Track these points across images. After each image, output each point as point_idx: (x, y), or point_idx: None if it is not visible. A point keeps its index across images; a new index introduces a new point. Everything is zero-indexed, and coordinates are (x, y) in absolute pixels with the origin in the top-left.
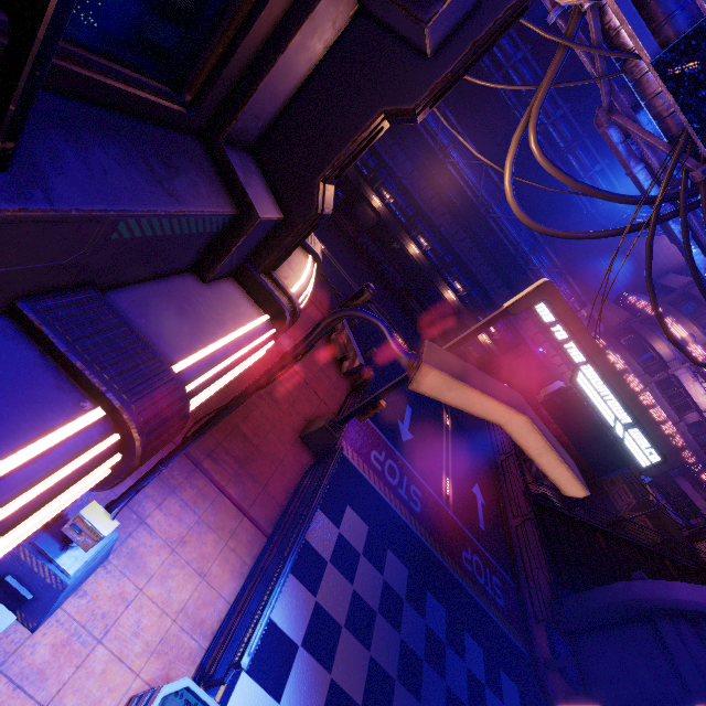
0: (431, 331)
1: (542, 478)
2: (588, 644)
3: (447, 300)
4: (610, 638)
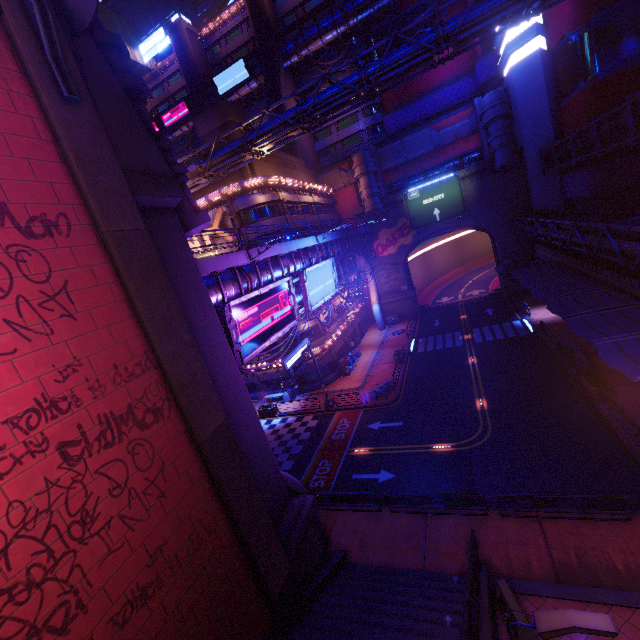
0: (633, 409)
1: None
2: None
3: None
4: None
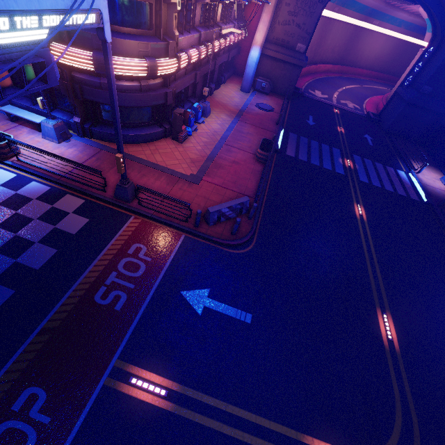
0: None
1: None
2: None
3: None
4: None
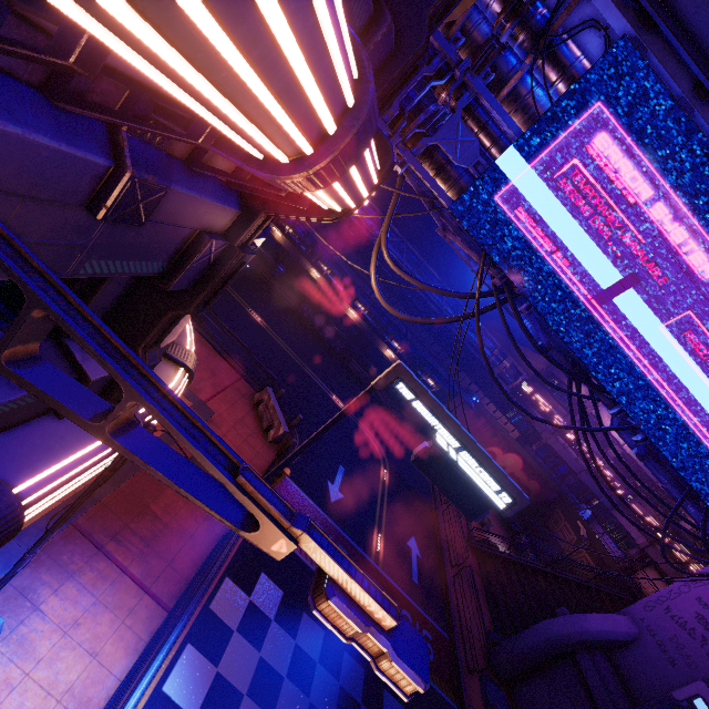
0: None
1: (487, 523)
2: (524, 691)
3: (387, 358)
4: (542, 680)
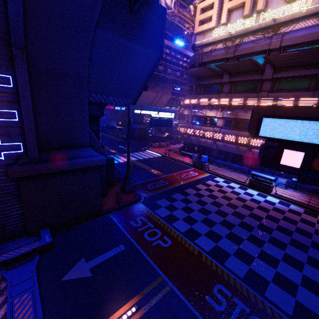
0: None
1: None
2: None
3: None
4: None
